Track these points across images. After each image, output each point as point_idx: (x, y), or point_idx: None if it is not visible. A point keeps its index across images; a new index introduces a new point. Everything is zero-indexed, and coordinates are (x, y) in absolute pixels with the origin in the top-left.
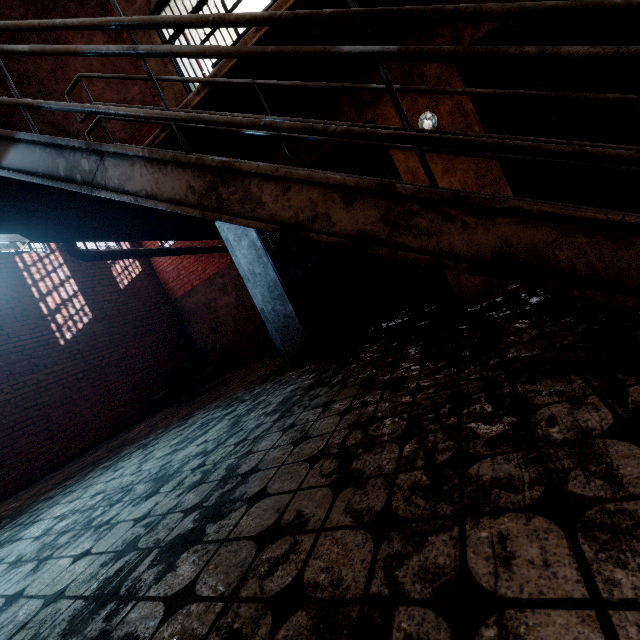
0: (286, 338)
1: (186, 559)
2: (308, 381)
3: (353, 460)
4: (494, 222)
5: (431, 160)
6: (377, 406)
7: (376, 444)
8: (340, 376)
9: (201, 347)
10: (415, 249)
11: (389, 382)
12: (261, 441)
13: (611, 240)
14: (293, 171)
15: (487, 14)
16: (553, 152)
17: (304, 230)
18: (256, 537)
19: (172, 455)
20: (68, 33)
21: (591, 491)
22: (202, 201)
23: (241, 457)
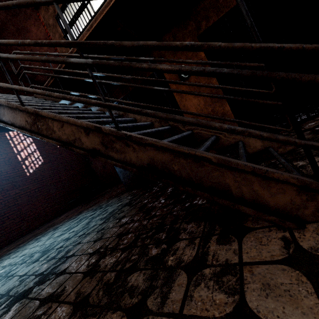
0: (125, 176)
1: (15, 307)
2: (127, 201)
3: (102, 258)
4: (146, 148)
5: (189, 88)
6: (134, 224)
7: (116, 250)
8: (138, 200)
9: (98, 175)
10: (116, 158)
11: (148, 209)
12: (87, 236)
13: (195, 162)
14: (61, 117)
15: (125, 46)
16: (162, 117)
17: (71, 145)
18: (42, 300)
19: (58, 237)
20: (27, 24)
21: (152, 305)
22: (32, 128)
23: (75, 245)
